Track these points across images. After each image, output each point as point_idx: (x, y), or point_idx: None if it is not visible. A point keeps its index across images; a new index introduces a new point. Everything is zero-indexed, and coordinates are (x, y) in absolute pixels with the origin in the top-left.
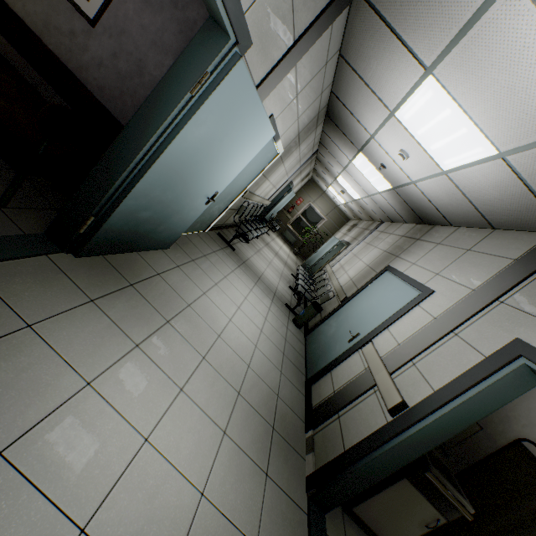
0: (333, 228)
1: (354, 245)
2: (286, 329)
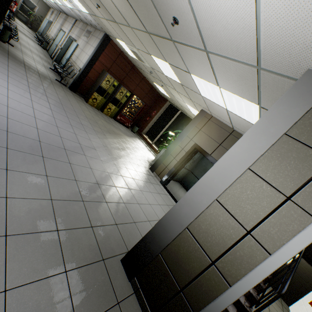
0: (44, 13)
1: (54, 23)
2: (41, 49)
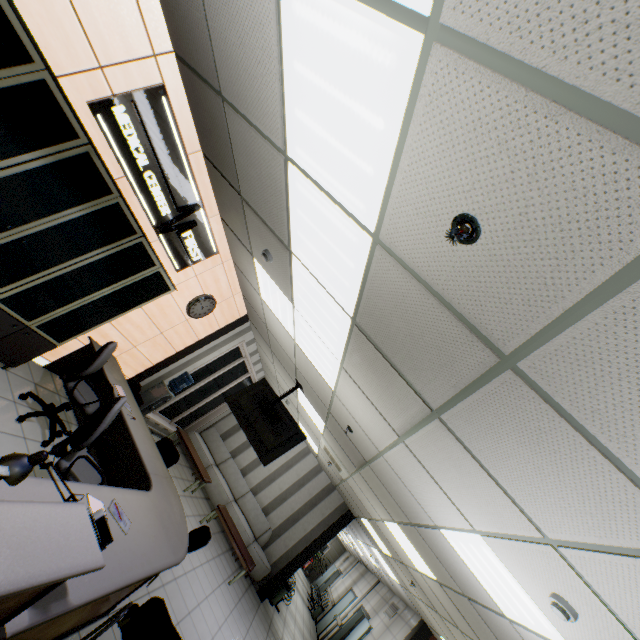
0: (335, 555)
1: (344, 574)
2: (309, 615)
